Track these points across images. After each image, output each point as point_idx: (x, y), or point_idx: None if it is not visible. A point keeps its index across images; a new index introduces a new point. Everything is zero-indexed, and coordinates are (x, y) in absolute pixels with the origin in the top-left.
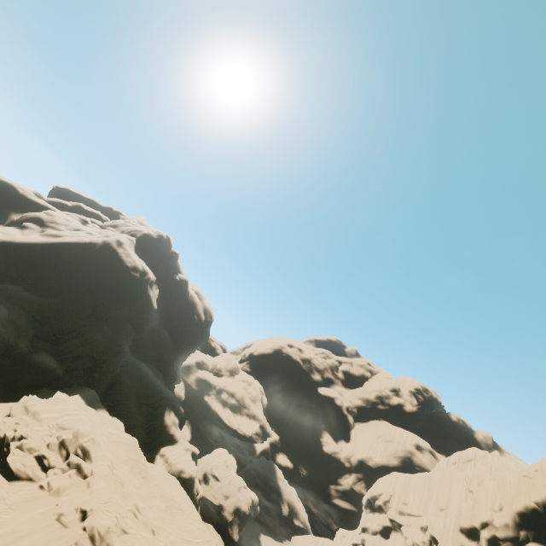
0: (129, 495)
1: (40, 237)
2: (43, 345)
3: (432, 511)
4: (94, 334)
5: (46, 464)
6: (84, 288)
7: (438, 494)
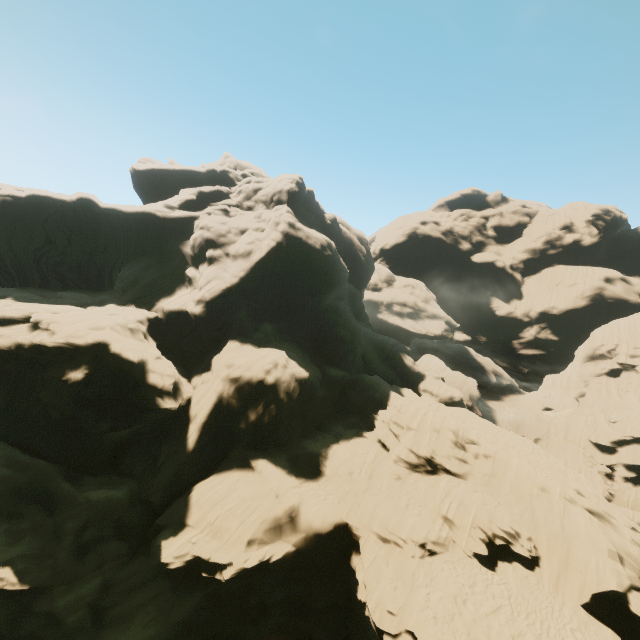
0: (505, 449)
1: (238, 265)
2: (318, 360)
3: None
4: (337, 330)
5: (462, 458)
6: (303, 294)
7: None
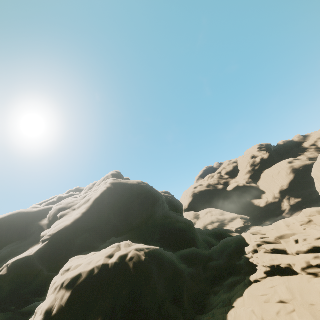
0: None
1: (81, 208)
2: (168, 251)
3: None
4: (172, 225)
5: None
6: (136, 210)
7: None
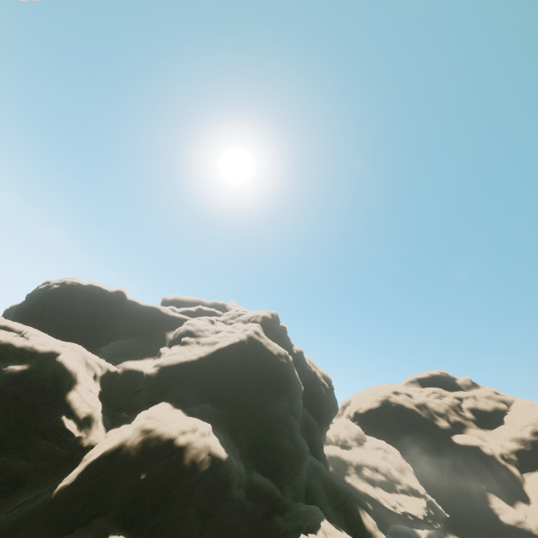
0: None
1: (203, 349)
2: (249, 463)
3: None
4: (278, 437)
5: None
6: (252, 389)
7: None
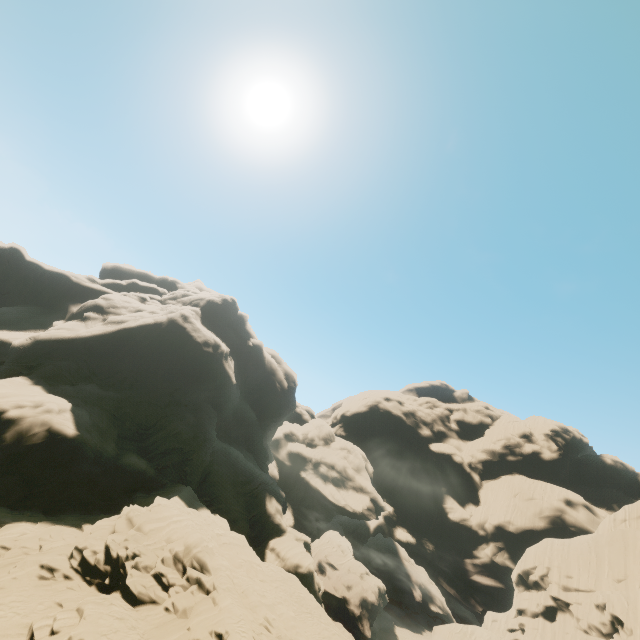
0: (255, 606)
1: (104, 327)
2: (129, 445)
3: (606, 583)
4: (177, 424)
5: (165, 582)
6: (157, 375)
7: (611, 561)
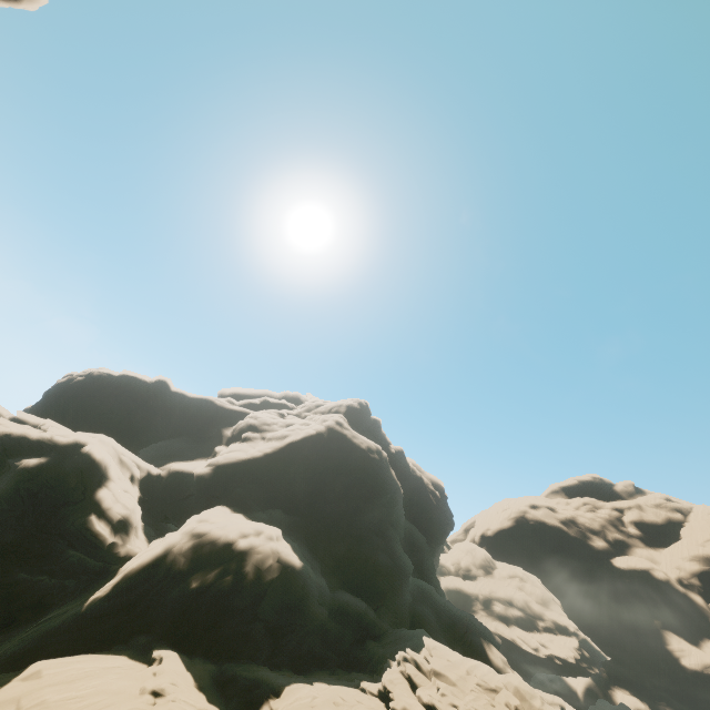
0: None
1: (269, 444)
2: (333, 581)
3: None
4: (371, 550)
5: None
6: (335, 492)
7: None
